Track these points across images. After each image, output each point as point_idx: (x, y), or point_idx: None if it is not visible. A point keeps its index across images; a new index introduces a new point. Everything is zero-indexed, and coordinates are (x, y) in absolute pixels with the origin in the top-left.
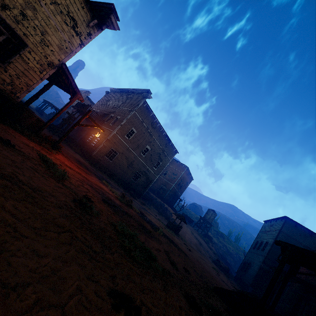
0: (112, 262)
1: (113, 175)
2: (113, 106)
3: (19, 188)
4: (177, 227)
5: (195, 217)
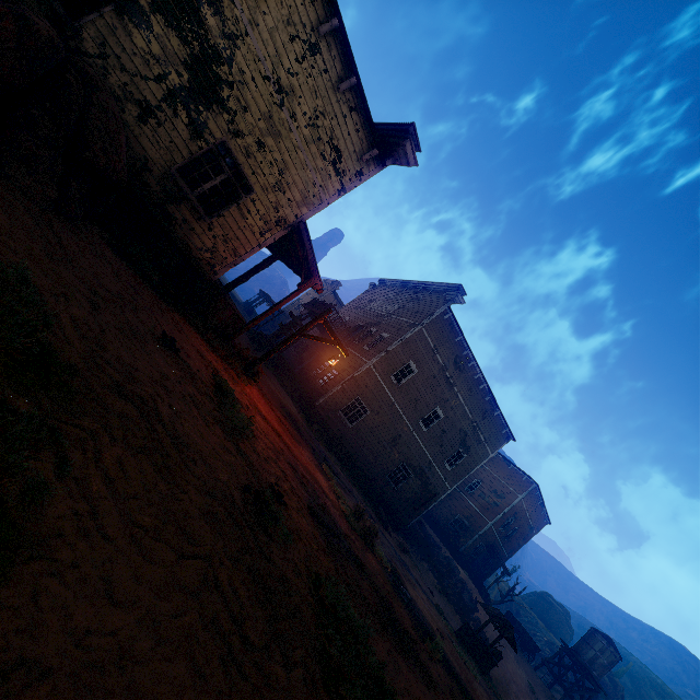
0: (281, 694)
1: (348, 457)
2: (379, 312)
3: (147, 428)
4: (487, 651)
5: (544, 640)
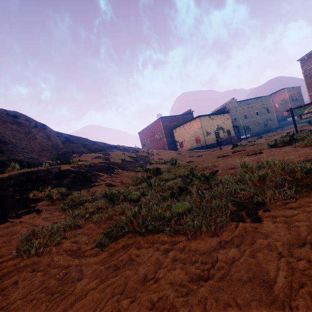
0: None
1: (257, 133)
2: None
3: None
4: None
5: None
